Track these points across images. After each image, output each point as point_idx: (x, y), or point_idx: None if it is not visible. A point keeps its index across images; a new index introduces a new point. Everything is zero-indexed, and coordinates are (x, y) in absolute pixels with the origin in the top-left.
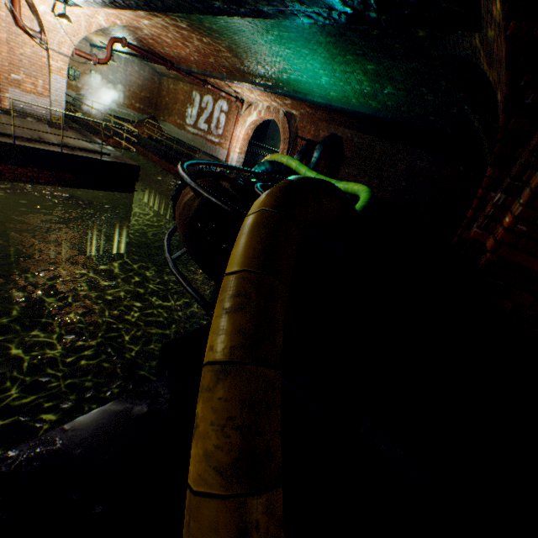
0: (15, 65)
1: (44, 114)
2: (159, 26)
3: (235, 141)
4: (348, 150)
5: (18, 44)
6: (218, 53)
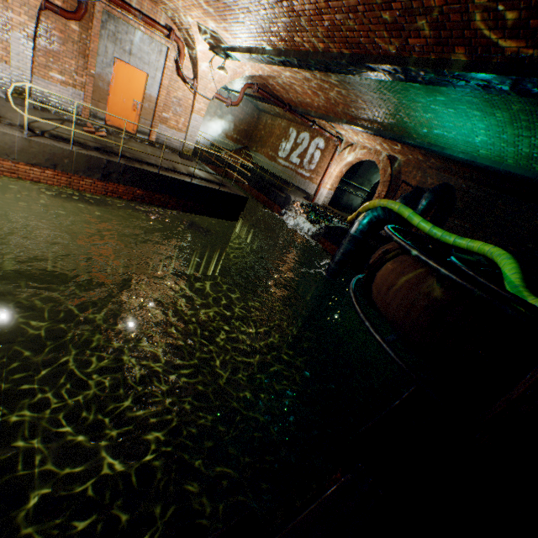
0: (167, 105)
1: (177, 146)
2: (300, 77)
3: (328, 178)
4: (460, 200)
5: (174, 88)
6: (351, 103)
